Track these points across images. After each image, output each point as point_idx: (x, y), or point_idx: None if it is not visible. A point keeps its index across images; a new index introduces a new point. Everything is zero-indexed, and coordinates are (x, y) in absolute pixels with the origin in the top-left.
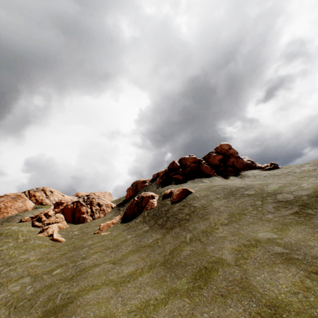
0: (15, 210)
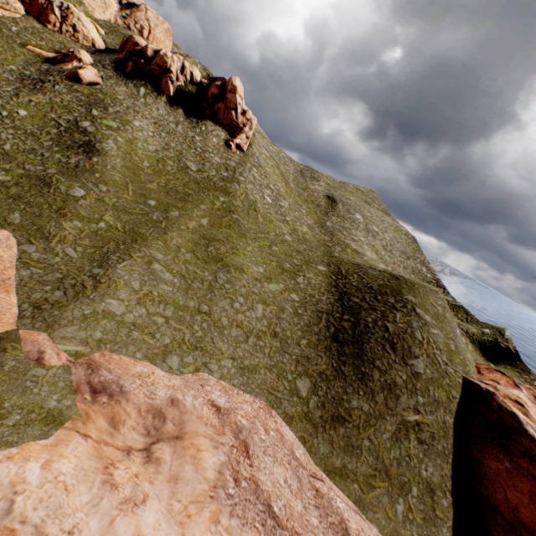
0: None
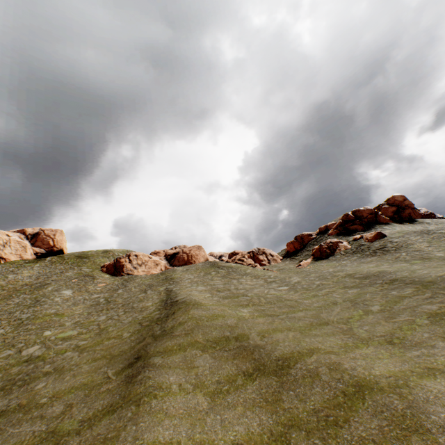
0: (202, 258)
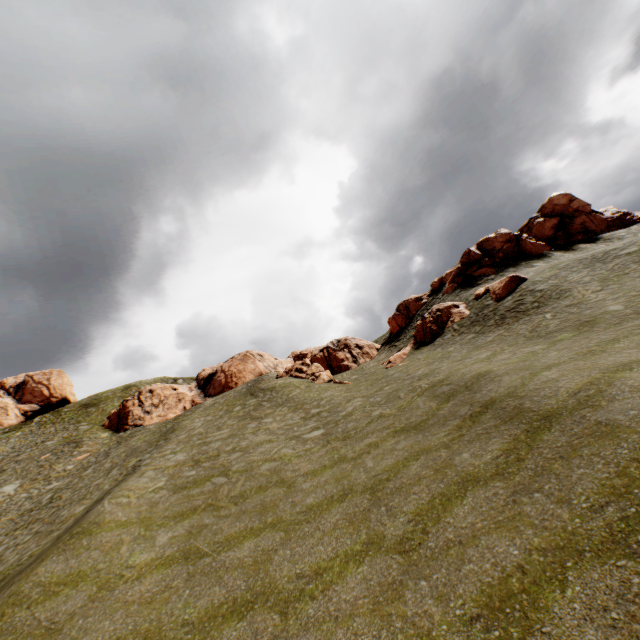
0: (250, 374)
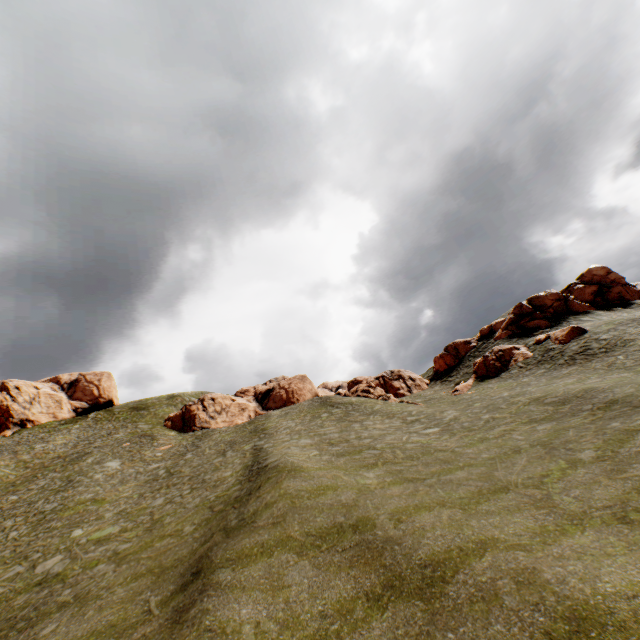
0: (309, 393)
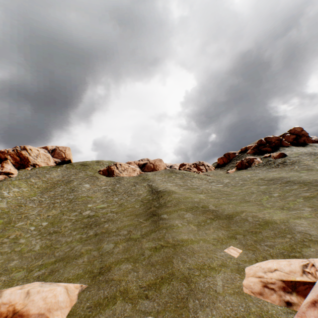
0: (162, 167)
